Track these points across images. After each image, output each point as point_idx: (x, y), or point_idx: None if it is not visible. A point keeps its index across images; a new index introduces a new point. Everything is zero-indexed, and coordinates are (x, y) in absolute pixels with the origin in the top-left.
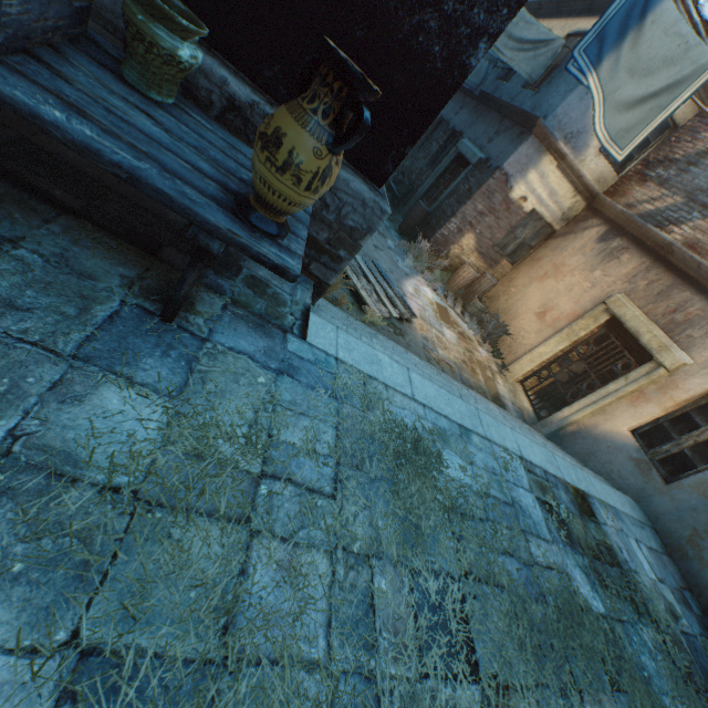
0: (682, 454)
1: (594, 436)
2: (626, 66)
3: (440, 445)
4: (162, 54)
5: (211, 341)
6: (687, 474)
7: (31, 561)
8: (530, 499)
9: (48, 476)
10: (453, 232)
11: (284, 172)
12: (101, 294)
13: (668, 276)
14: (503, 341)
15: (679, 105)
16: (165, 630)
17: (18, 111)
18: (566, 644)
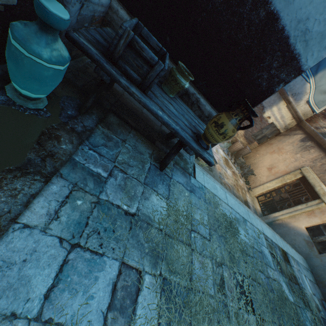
0: None
1: (288, 227)
2: None
3: (237, 225)
4: (179, 86)
5: (172, 178)
6: None
7: (148, 249)
8: (267, 251)
9: (146, 223)
10: None
11: (221, 135)
12: (145, 160)
13: None
14: (250, 177)
15: None
16: (178, 276)
17: (152, 112)
18: (280, 310)
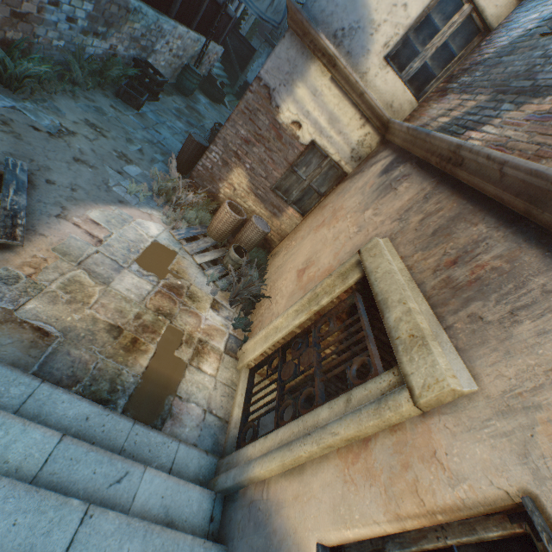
0: None
1: (269, 532)
2: None
3: None
4: None
5: None
6: None
7: None
8: None
9: None
10: (217, 165)
11: None
12: None
13: (454, 201)
14: (261, 306)
15: None
16: None
17: None
18: None
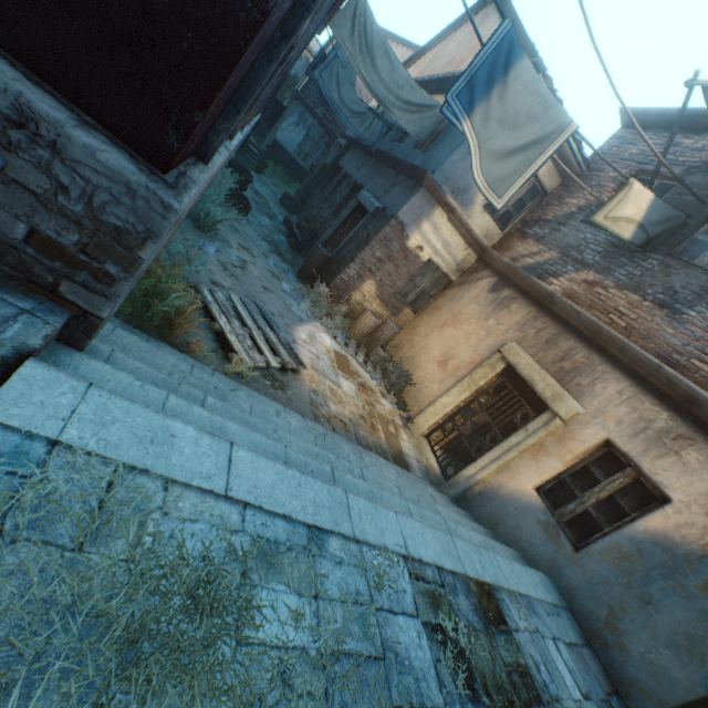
0: (587, 513)
1: (501, 496)
2: (496, 117)
3: (260, 576)
4: None
5: None
6: (595, 537)
7: None
8: (414, 631)
9: None
10: (353, 278)
11: None
12: None
13: (553, 324)
14: (409, 391)
15: (546, 160)
16: None
17: None
18: None
